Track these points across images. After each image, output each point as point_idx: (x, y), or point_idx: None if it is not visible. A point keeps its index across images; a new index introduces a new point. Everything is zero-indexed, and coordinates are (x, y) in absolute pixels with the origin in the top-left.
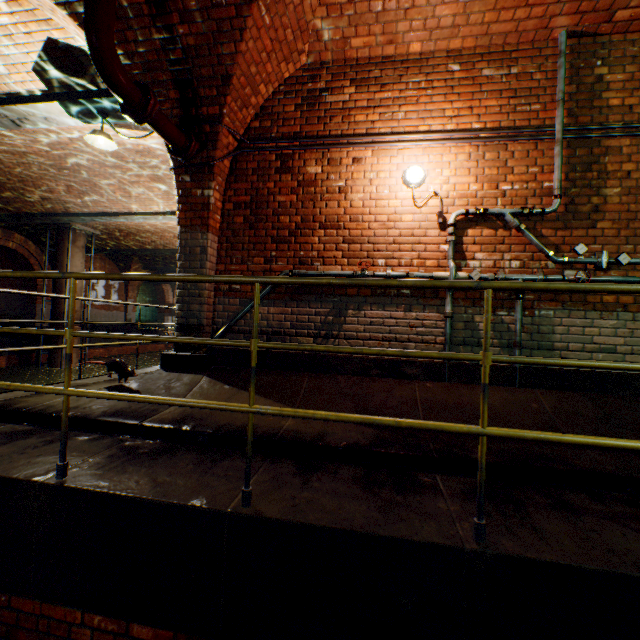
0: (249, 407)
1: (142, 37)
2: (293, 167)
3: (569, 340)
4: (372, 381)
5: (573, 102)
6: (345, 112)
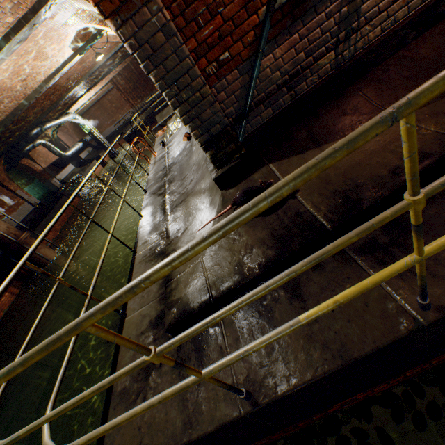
0: None
1: None
2: None
3: None
4: (421, 45)
5: None
6: None
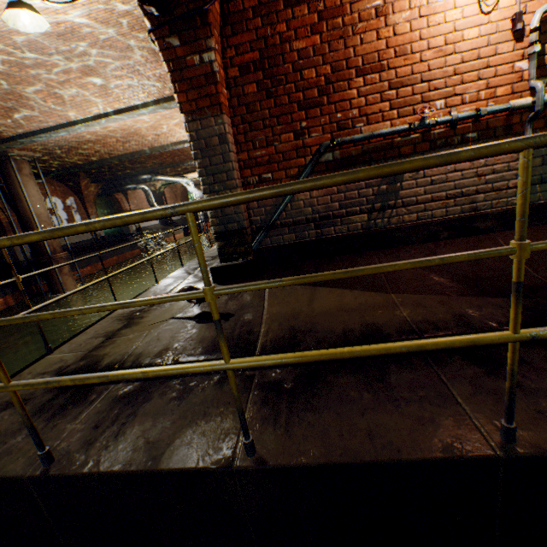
0: (515, 335)
1: None
2: None
3: None
4: (448, 245)
5: None
6: None
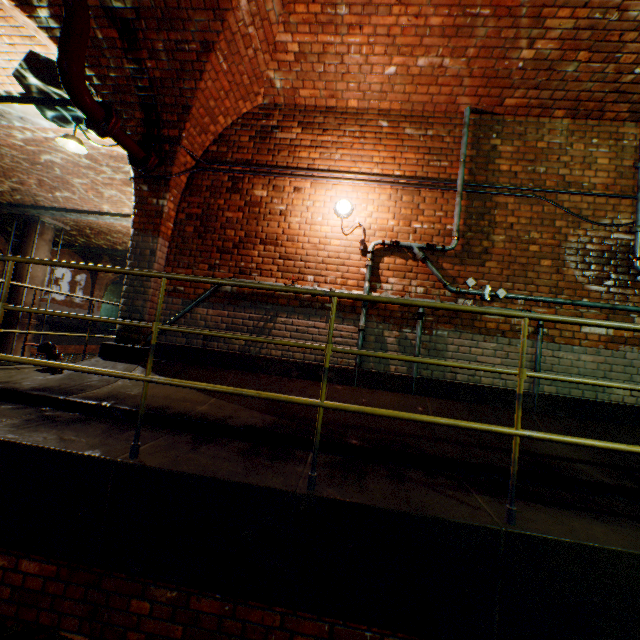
0: (146, 376)
1: (115, 65)
2: (243, 189)
3: (459, 357)
4: (290, 381)
5: (473, 164)
6: (291, 148)
